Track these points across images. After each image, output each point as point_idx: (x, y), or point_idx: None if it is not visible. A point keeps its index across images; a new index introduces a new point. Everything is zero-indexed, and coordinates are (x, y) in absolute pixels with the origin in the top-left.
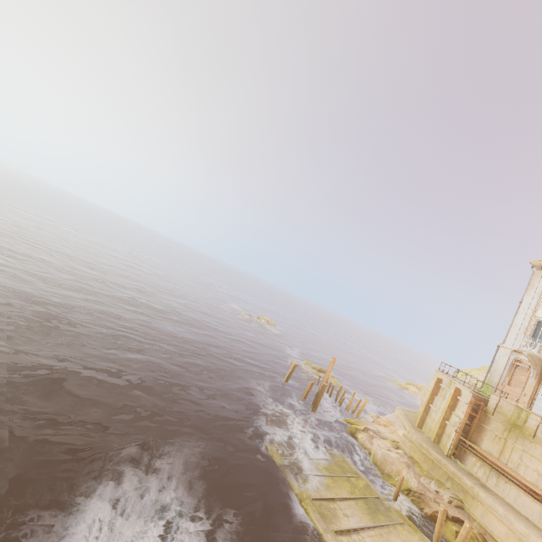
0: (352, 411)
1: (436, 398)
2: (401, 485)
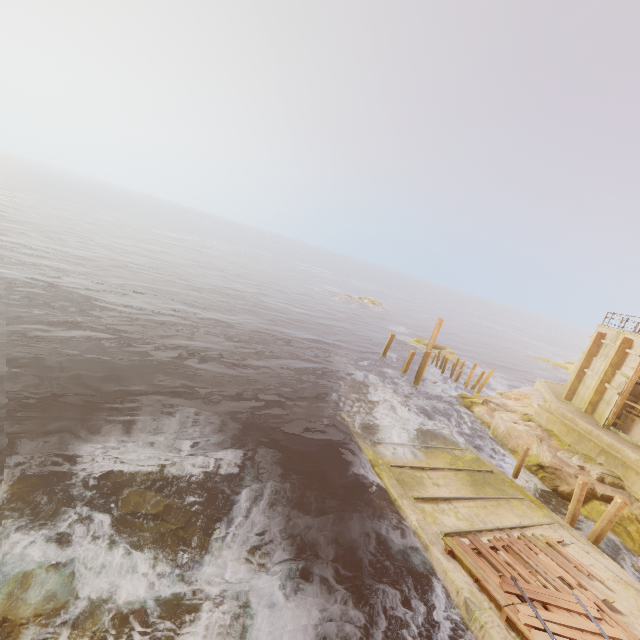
0: (472, 386)
1: (594, 359)
2: (525, 458)
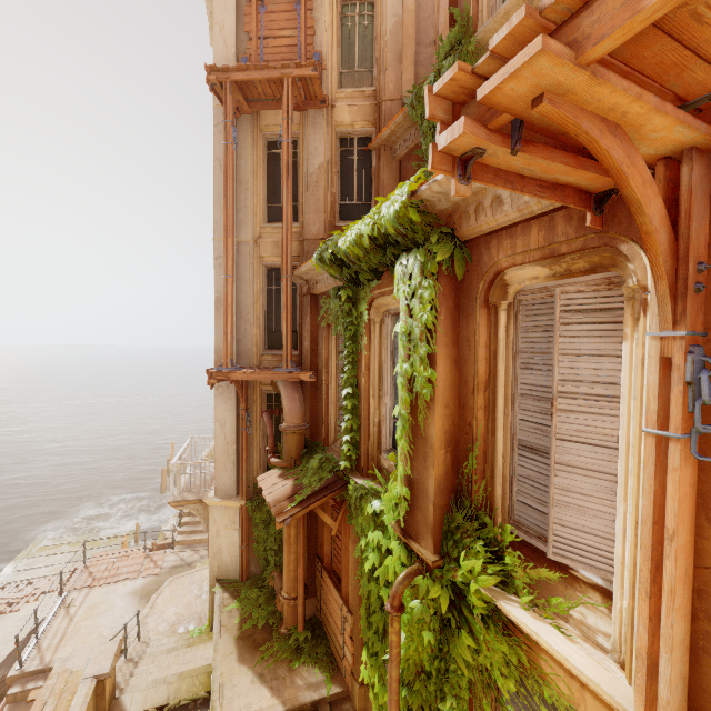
0: None
1: None
2: (136, 530)
